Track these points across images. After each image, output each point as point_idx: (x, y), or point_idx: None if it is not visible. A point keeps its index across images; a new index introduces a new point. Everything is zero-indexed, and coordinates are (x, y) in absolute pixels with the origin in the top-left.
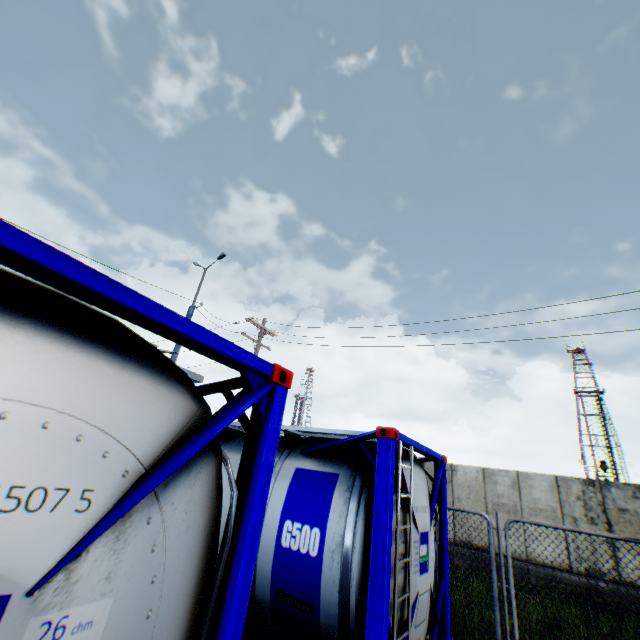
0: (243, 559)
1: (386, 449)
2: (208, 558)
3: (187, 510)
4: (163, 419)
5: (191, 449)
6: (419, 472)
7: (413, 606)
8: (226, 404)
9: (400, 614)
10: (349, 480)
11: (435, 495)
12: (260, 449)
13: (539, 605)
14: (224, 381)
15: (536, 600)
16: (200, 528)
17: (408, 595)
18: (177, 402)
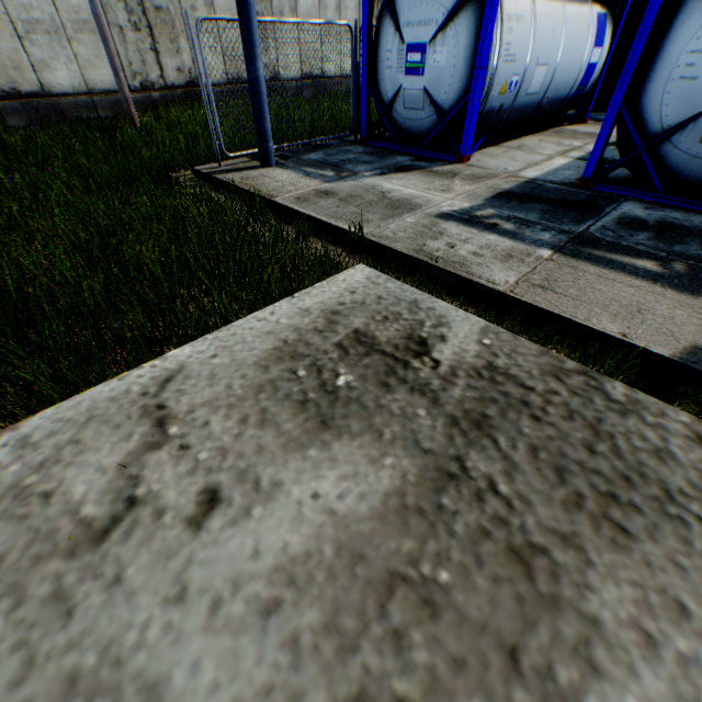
0: None
1: None
2: None
3: None
4: None
5: None
6: None
7: None
8: None
9: None
10: (608, 19)
11: None
12: None
13: None
14: None
15: None
16: None
17: None
18: None
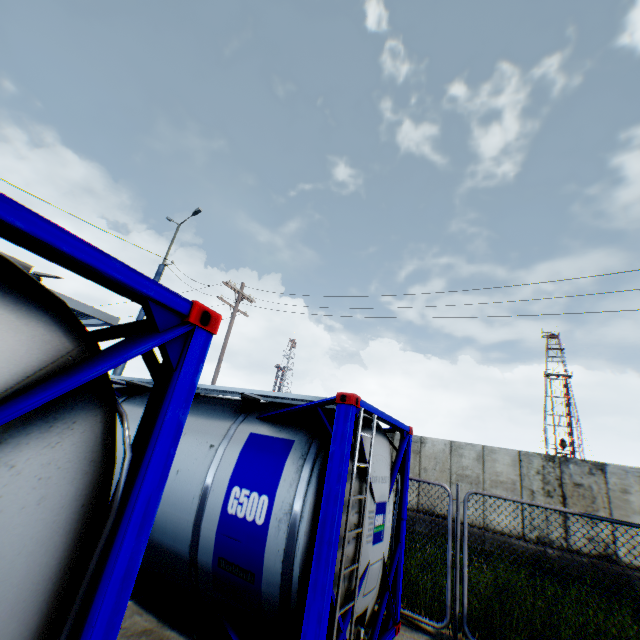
0: (127, 537)
1: (345, 416)
2: (84, 535)
3: (43, 476)
4: (3, 353)
5: (41, 396)
6: (382, 442)
7: (362, 576)
8: (115, 344)
9: (347, 584)
10: (304, 447)
11: (397, 466)
12: (165, 404)
13: (491, 571)
14: (136, 322)
15: (488, 565)
16: (69, 499)
17: (357, 566)
18: (34, 334)
